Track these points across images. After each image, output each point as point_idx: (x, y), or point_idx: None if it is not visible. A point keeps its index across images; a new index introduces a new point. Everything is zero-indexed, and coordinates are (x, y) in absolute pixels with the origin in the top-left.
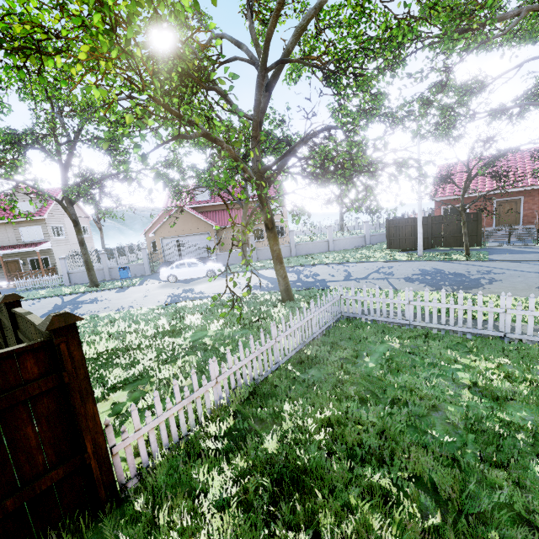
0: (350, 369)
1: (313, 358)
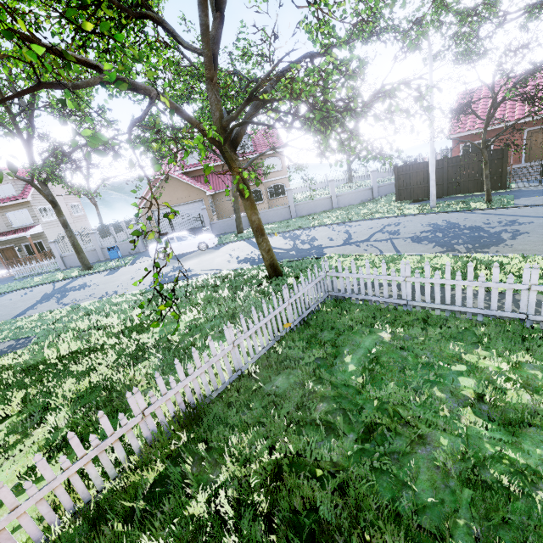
0: (324, 376)
1: (283, 360)
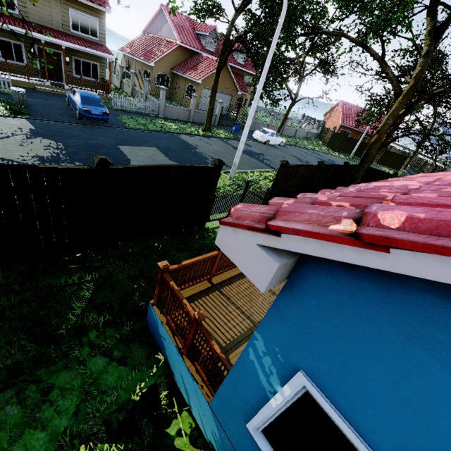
0: None
1: None
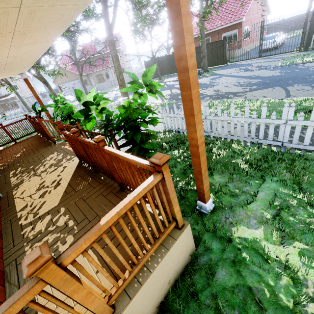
0: None
1: None
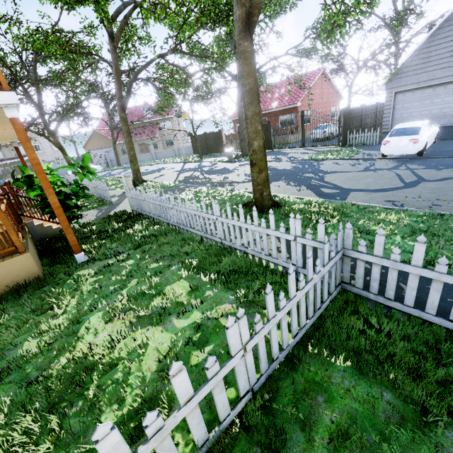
0: None
1: None
